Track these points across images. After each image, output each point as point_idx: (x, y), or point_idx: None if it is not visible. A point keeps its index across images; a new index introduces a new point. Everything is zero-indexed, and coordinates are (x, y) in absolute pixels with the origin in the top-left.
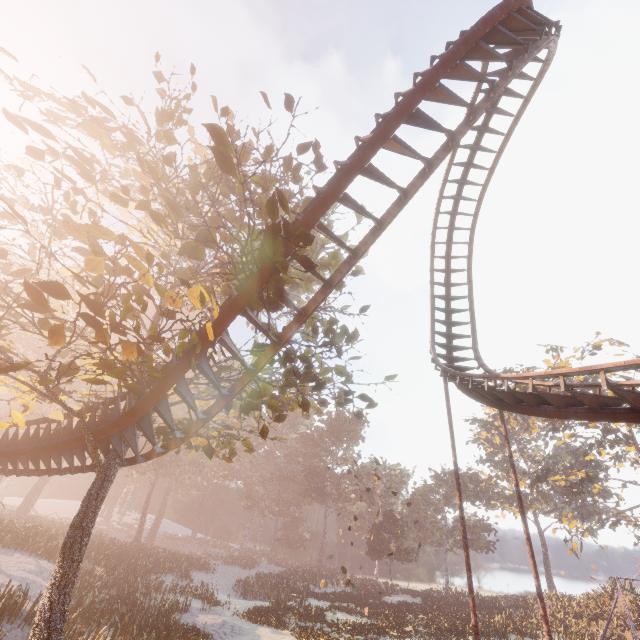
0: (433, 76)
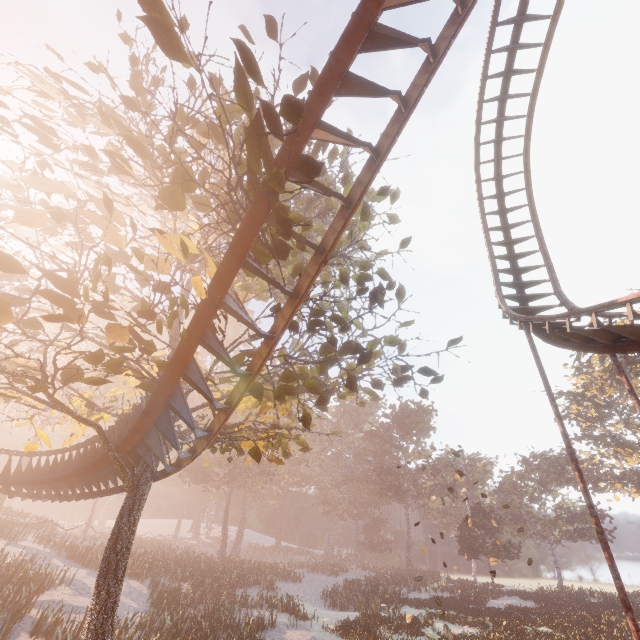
0: None
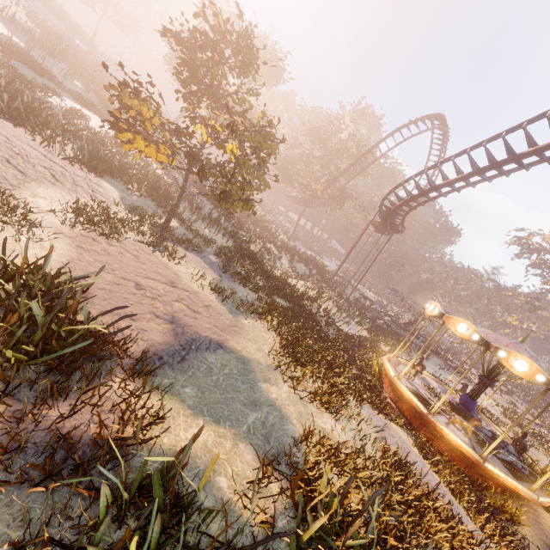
0: (363, 156)
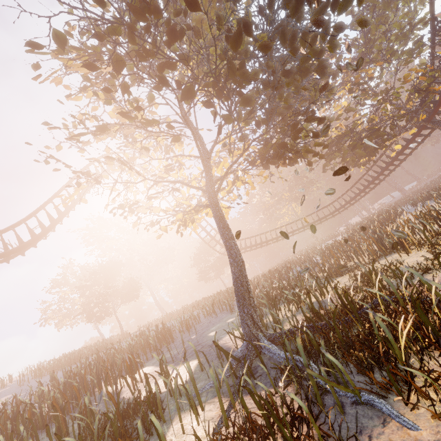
0: None
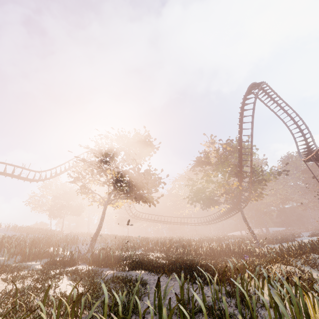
0: (241, 136)
